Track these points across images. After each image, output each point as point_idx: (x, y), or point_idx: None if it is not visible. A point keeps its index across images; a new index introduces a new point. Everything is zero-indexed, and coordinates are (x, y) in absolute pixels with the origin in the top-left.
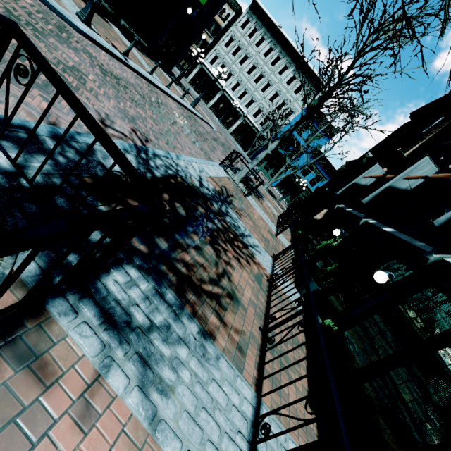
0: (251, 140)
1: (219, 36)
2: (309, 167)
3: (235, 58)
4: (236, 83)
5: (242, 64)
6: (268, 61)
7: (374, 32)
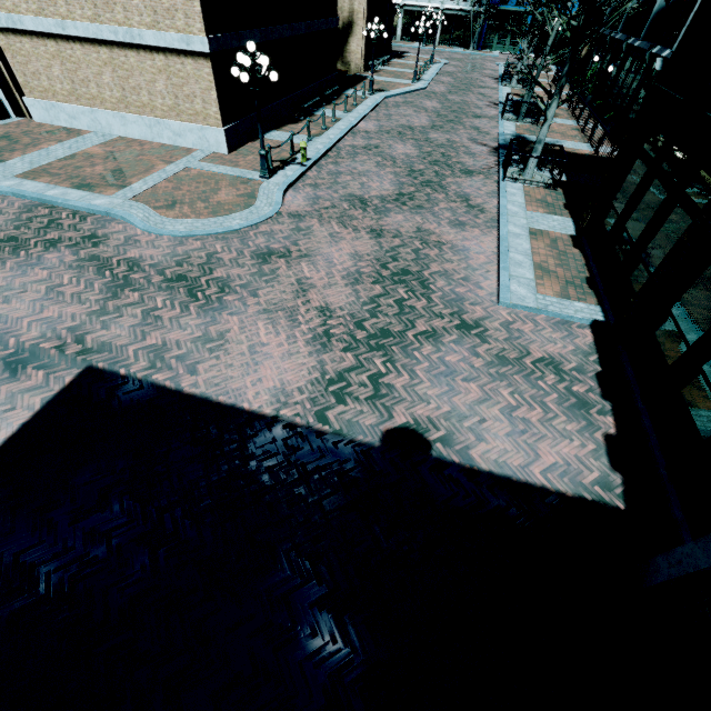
0: (465, 29)
1: None
2: None
3: None
4: None
5: None
6: None
7: None
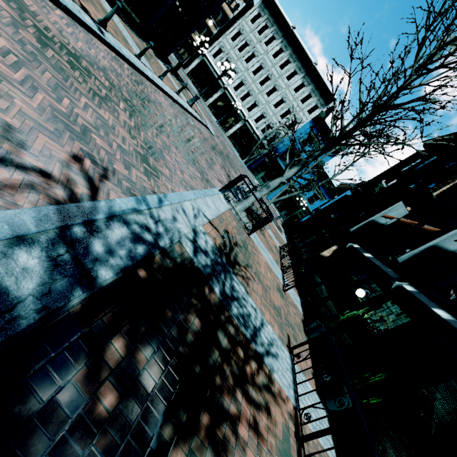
0: (250, 147)
1: (225, 27)
2: (308, 183)
3: (240, 54)
4: (239, 82)
5: (248, 62)
6: (276, 63)
7: (448, 43)
